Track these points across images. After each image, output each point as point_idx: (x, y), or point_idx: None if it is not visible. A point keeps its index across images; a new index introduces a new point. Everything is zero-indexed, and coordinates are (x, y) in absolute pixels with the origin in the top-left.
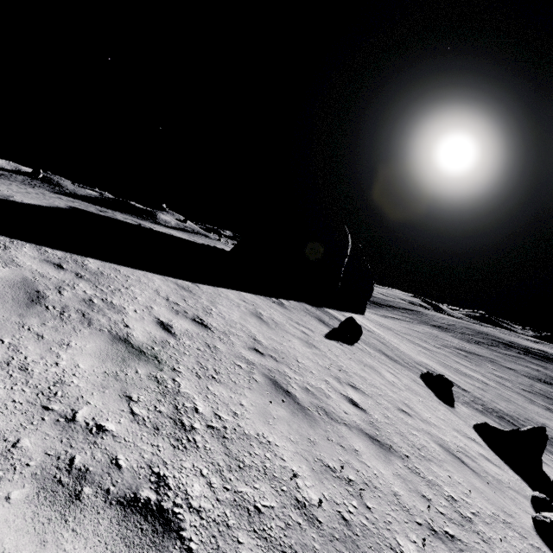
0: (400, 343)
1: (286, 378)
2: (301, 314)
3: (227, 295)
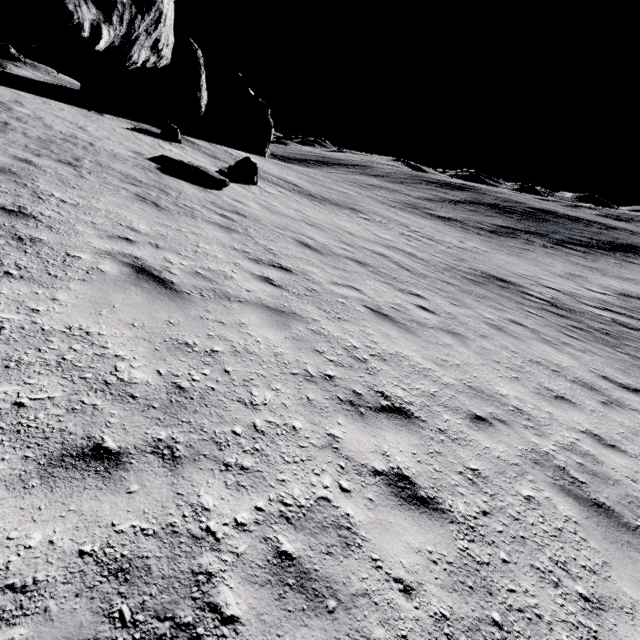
0: (275, 169)
1: (25, 109)
2: (120, 122)
3: (18, 92)
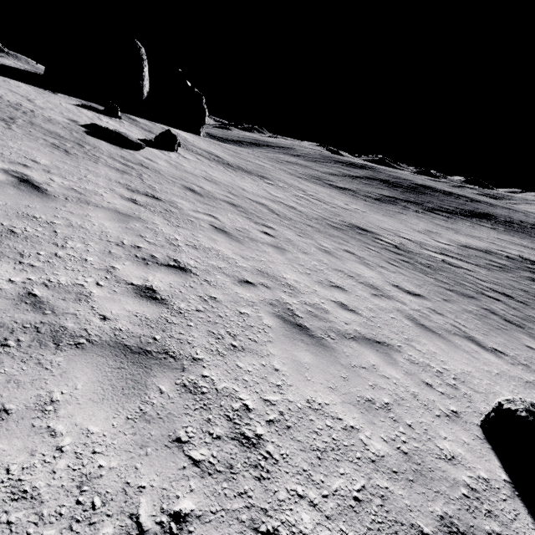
0: (205, 144)
1: None
2: (70, 100)
3: None
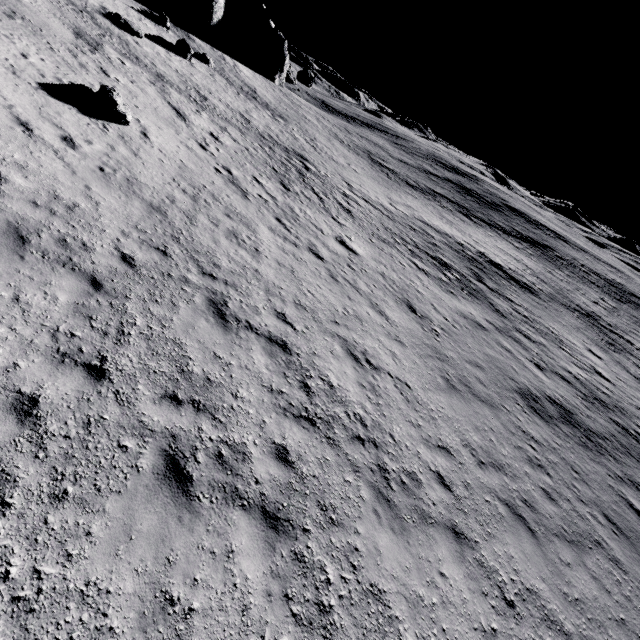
0: (259, 84)
1: None
2: (133, 4)
3: None
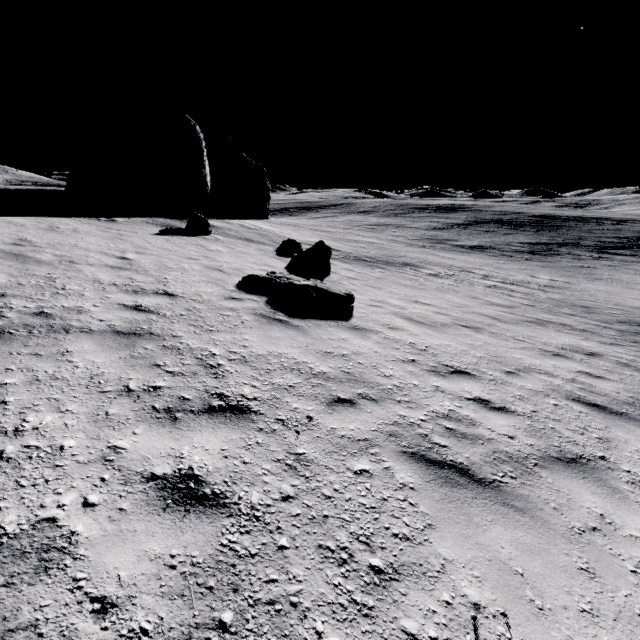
0: (294, 233)
1: (41, 253)
2: (138, 225)
3: (12, 220)
